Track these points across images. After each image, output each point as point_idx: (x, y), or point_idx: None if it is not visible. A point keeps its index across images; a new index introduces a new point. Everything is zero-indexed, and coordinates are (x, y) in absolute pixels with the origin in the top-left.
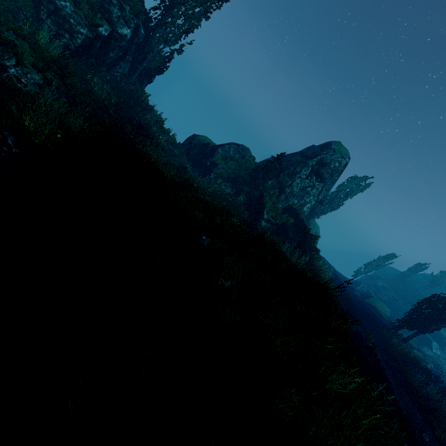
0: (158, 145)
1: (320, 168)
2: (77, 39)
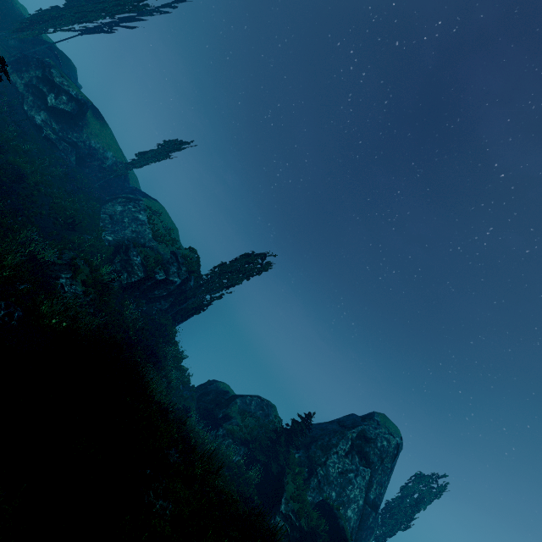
0: (165, 377)
1: (364, 445)
2: (132, 276)
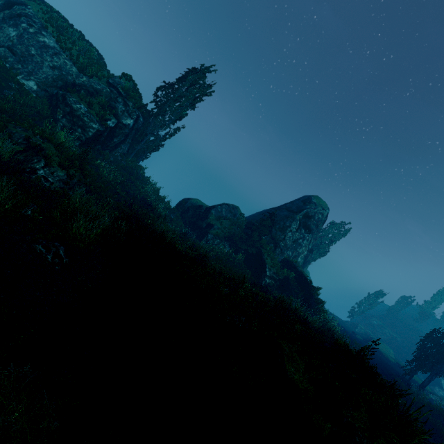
0: (160, 215)
1: (307, 221)
2: (88, 132)
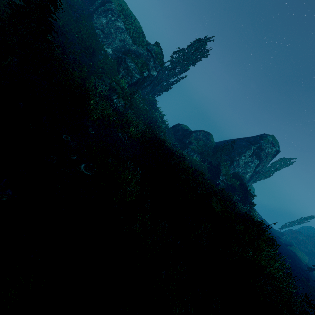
0: (162, 131)
1: (259, 151)
2: (133, 79)
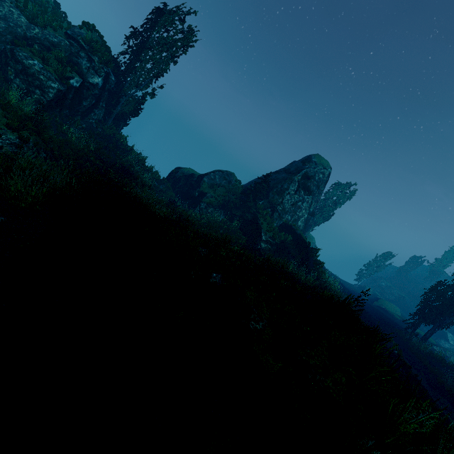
0: (144, 184)
1: (306, 182)
2: (48, 93)
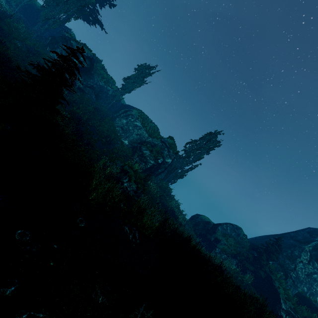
0: (181, 223)
1: None
2: (147, 165)
